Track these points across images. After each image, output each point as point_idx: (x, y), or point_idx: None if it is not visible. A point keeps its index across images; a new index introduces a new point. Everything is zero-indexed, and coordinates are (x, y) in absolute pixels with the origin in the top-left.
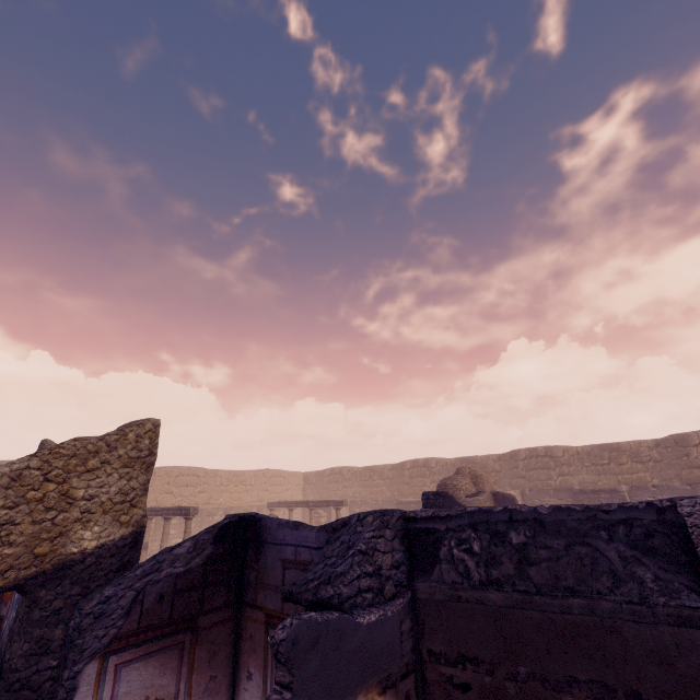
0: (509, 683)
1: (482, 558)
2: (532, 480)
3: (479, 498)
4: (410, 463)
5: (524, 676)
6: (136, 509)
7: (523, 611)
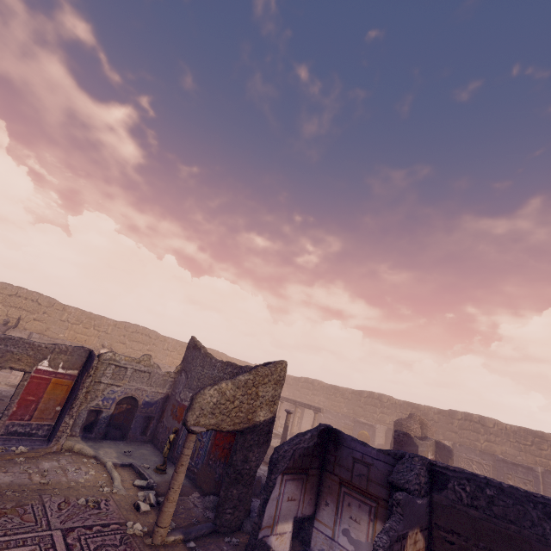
0: (474, 547)
1: (470, 494)
2: (462, 437)
3: (427, 442)
4: (367, 393)
5: (482, 547)
6: (275, 405)
7: (486, 522)
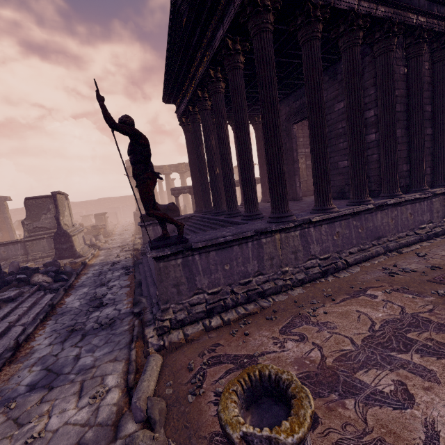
0: None
1: None
2: None
3: None
4: (14, 210)
5: None
6: None
7: None
